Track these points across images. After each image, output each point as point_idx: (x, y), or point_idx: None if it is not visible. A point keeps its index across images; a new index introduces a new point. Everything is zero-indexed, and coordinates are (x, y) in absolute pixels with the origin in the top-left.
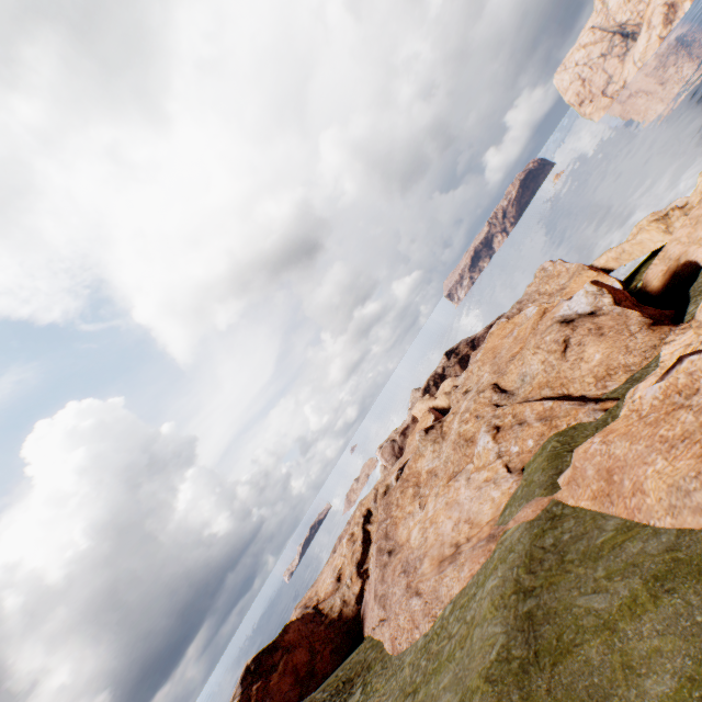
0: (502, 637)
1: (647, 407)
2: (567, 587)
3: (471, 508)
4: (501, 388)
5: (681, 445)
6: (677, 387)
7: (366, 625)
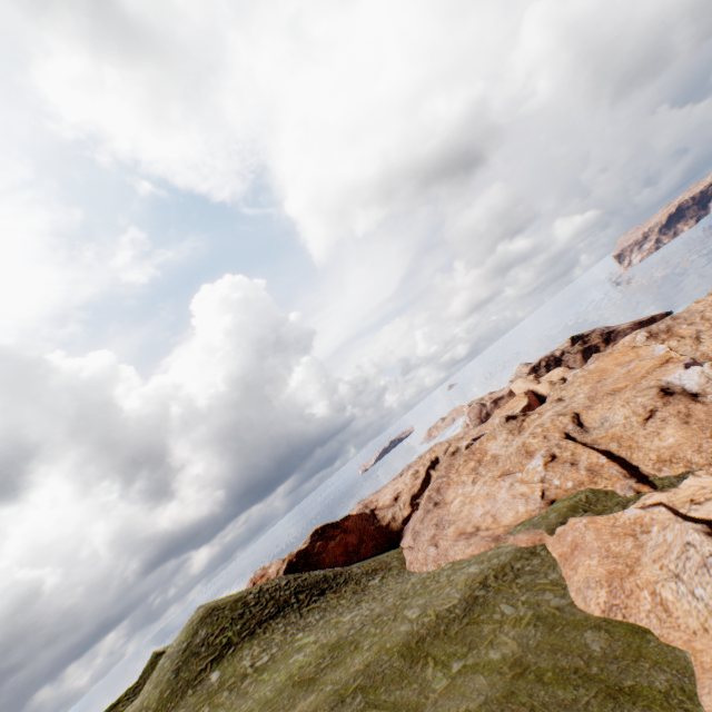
0: (455, 599)
1: (621, 521)
2: (503, 595)
3: (500, 508)
4: (580, 421)
5: (610, 559)
6: (642, 521)
7: (402, 542)
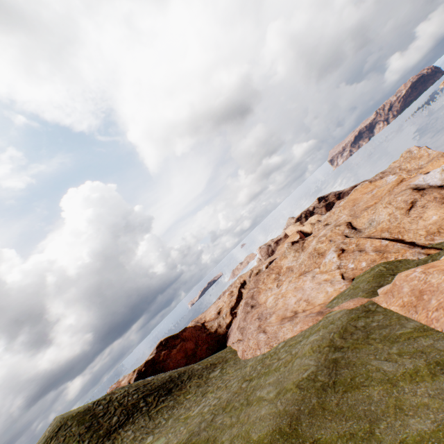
0: (314, 368)
1: None
2: (367, 352)
3: (310, 294)
4: (353, 226)
5: None
6: None
7: (229, 340)
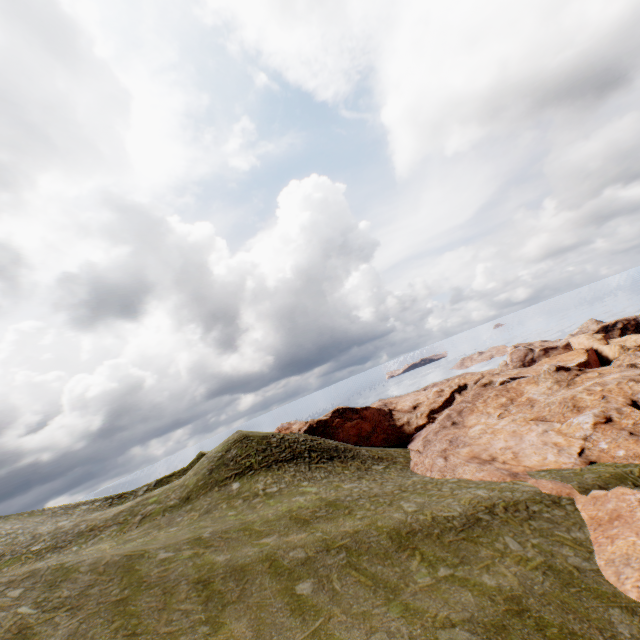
0: (456, 512)
1: None
2: (510, 529)
3: (525, 449)
4: None
5: None
6: None
7: (411, 445)
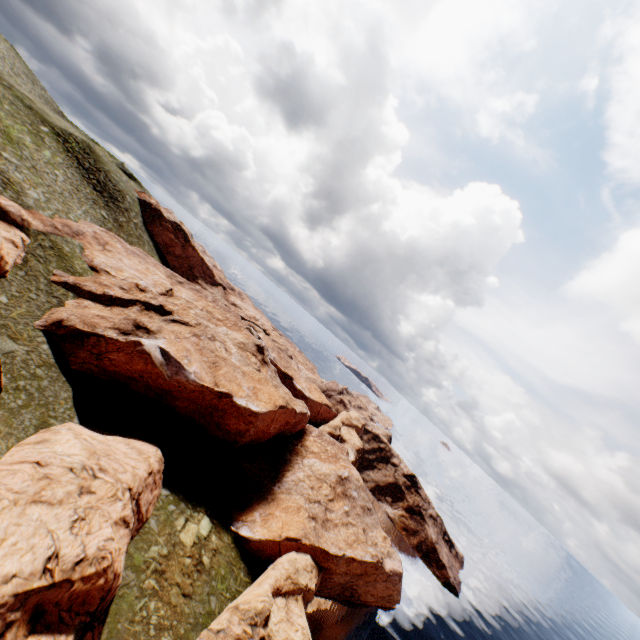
0: None
1: None
2: None
3: (117, 262)
4: (179, 323)
5: None
6: None
7: None
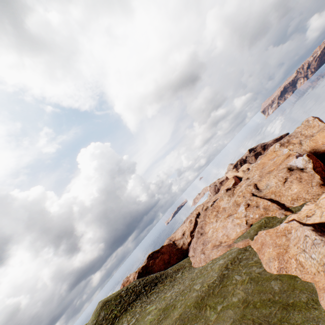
0: (215, 277)
1: (279, 230)
2: (235, 271)
3: (229, 231)
4: (257, 187)
5: (277, 247)
6: (287, 228)
7: (189, 254)
